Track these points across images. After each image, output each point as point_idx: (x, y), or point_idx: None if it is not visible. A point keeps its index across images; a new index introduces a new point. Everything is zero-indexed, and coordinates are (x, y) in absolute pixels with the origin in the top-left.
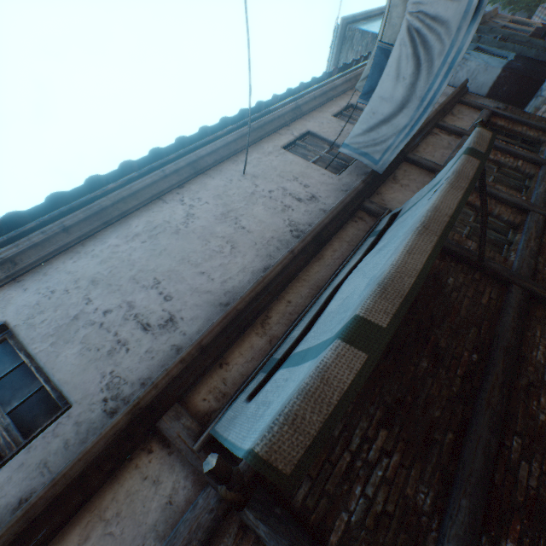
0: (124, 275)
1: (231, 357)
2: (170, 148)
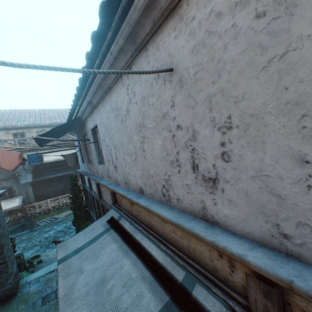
0: (110, 133)
1: (123, 198)
2: (100, 28)
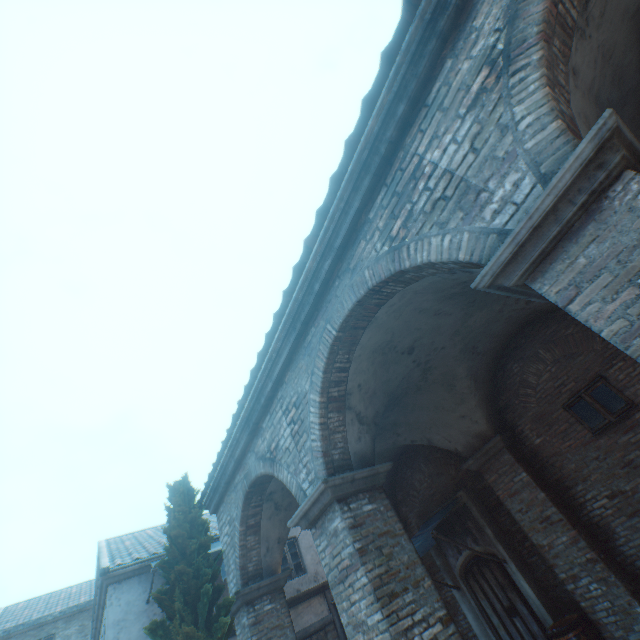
0: None
1: None
2: None
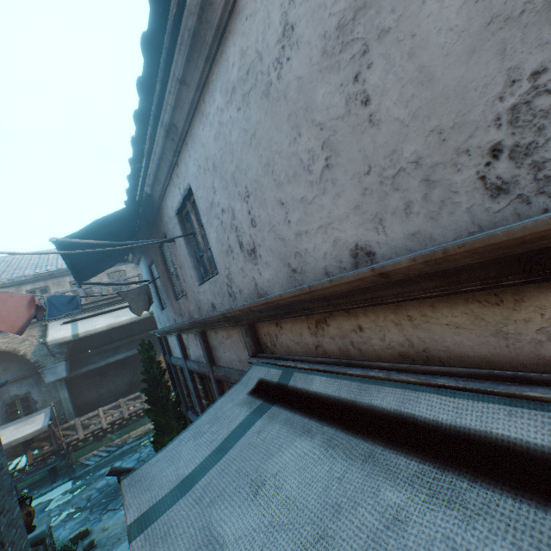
0: (228, 169)
1: (284, 326)
2: None
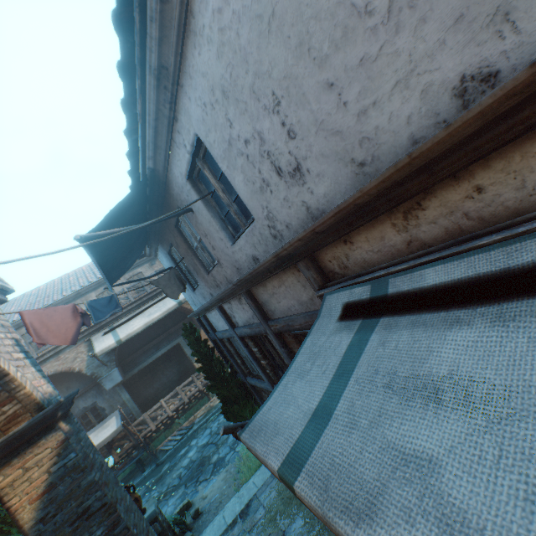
0: (243, 85)
1: (356, 239)
2: None
